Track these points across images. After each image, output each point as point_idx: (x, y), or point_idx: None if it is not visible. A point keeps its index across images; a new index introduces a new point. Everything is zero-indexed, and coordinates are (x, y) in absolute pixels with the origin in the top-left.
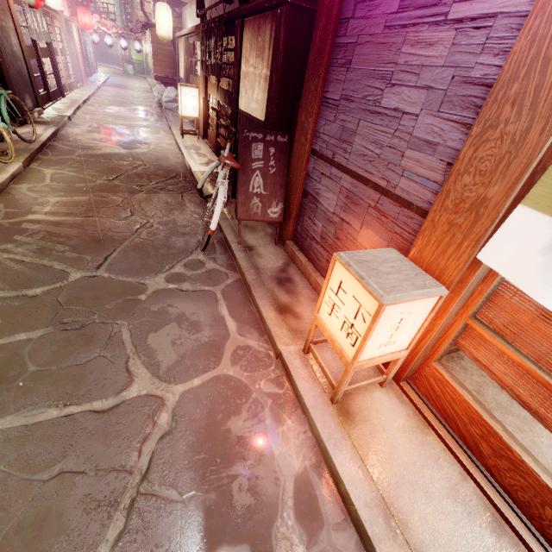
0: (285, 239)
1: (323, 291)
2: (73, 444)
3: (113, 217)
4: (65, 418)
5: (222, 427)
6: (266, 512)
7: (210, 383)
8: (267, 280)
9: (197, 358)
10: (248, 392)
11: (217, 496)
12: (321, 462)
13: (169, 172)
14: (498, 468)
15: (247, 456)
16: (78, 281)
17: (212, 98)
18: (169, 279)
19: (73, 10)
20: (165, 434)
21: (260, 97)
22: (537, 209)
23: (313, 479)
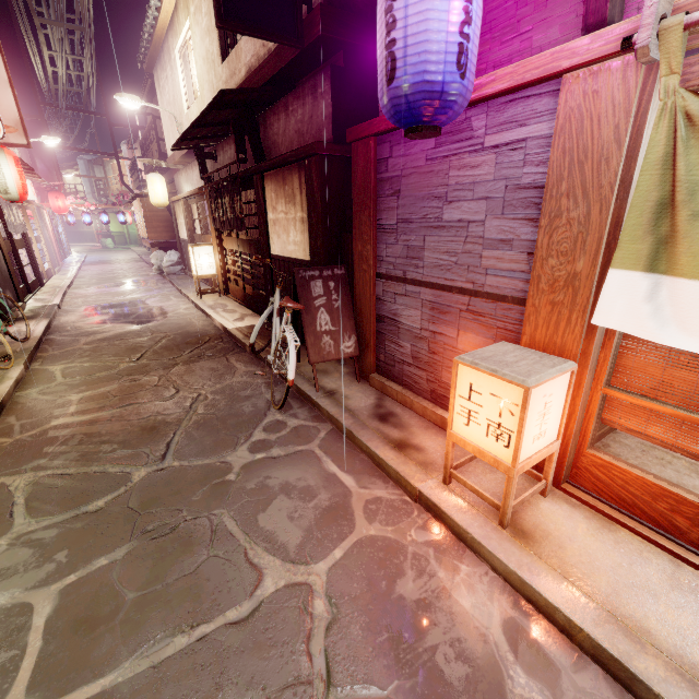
0: (366, 373)
1: (452, 401)
2: (223, 671)
3: (157, 399)
4: (200, 643)
5: (391, 596)
6: (490, 677)
7: (355, 550)
8: (368, 420)
9: (327, 526)
10: (402, 547)
11: (425, 677)
12: (521, 601)
13: (200, 337)
14: None
15: (436, 620)
16: (146, 479)
17: (229, 252)
18: (253, 449)
19: (43, 197)
20: (329, 624)
21: (299, 239)
22: (626, 268)
23: (522, 622)
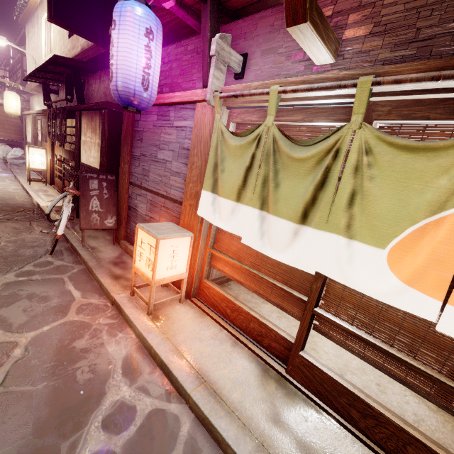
0: (120, 240)
1: (135, 248)
2: None
3: None
4: None
5: (68, 347)
6: (102, 378)
7: (59, 326)
8: (106, 264)
9: (47, 315)
10: (90, 325)
11: (65, 380)
12: (141, 348)
13: (16, 207)
14: (234, 318)
15: (88, 356)
16: None
17: (59, 156)
18: (19, 274)
19: None
20: (19, 360)
21: (96, 155)
22: (206, 190)
23: (136, 356)
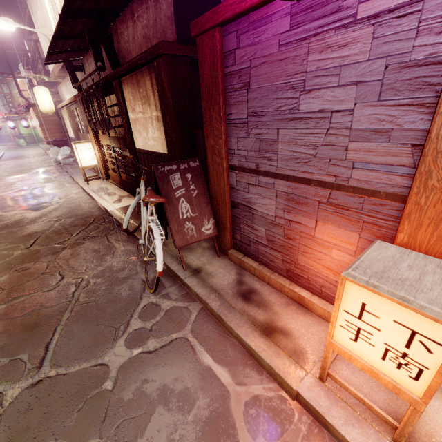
0: (225, 249)
1: (336, 315)
2: None
3: (42, 289)
4: None
5: None
6: None
7: None
8: (233, 301)
9: None
10: None
11: None
12: None
13: (86, 218)
14: None
15: None
16: (18, 400)
17: (105, 146)
18: (130, 342)
19: None
20: None
21: (157, 135)
22: None
23: None
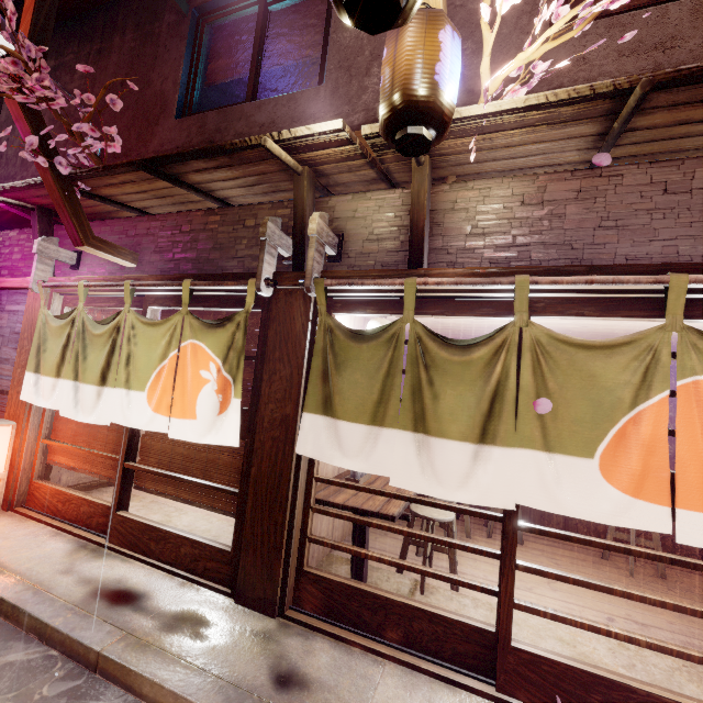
0: None
1: None
2: None
3: None
4: None
5: None
6: None
7: None
8: None
9: None
10: None
11: None
12: None
13: None
14: (66, 511)
15: None
16: None
17: None
18: None
19: None
20: None
21: None
22: (30, 372)
23: None
